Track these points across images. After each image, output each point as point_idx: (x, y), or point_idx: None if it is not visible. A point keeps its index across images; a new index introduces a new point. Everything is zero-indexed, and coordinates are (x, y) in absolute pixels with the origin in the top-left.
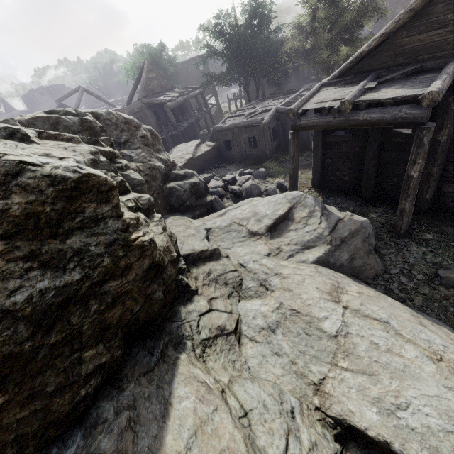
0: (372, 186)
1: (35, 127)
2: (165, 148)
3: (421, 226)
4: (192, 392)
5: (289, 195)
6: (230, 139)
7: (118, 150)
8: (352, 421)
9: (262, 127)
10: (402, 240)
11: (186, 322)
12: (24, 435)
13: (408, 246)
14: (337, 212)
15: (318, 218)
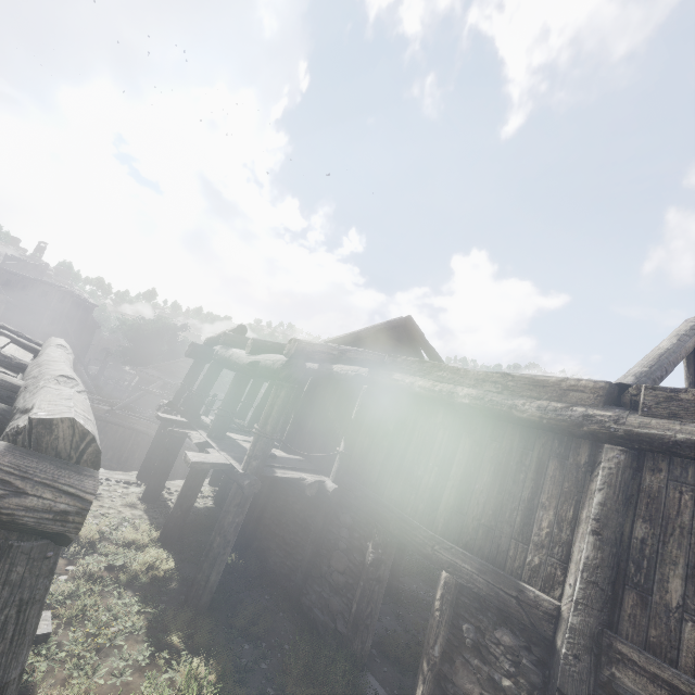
0: None
1: None
2: None
3: None
4: None
5: None
6: None
7: None
8: None
9: None
10: None
11: None
12: None
13: None
14: None
15: None
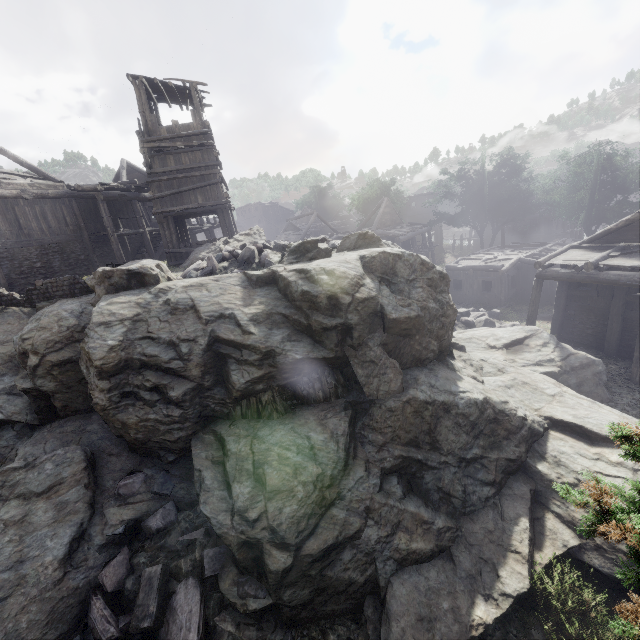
0: (615, 341)
1: None
2: None
3: None
4: (469, 378)
5: (527, 328)
6: (462, 279)
7: None
8: (556, 417)
9: (500, 273)
10: (637, 387)
11: (455, 365)
12: (415, 356)
13: None
14: (571, 349)
15: (552, 348)
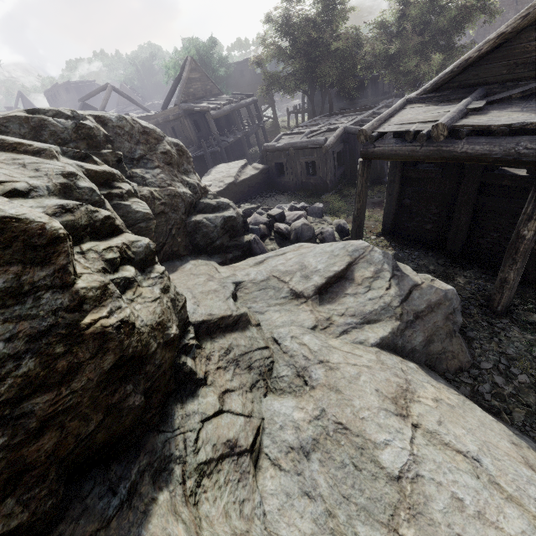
0: (462, 240)
1: (8, 130)
2: (204, 167)
3: (527, 303)
4: None
5: (350, 245)
6: (284, 162)
7: (128, 169)
8: None
9: (324, 150)
10: (499, 320)
11: (180, 433)
12: None
13: (508, 330)
14: (413, 274)
15: (387, 280)
